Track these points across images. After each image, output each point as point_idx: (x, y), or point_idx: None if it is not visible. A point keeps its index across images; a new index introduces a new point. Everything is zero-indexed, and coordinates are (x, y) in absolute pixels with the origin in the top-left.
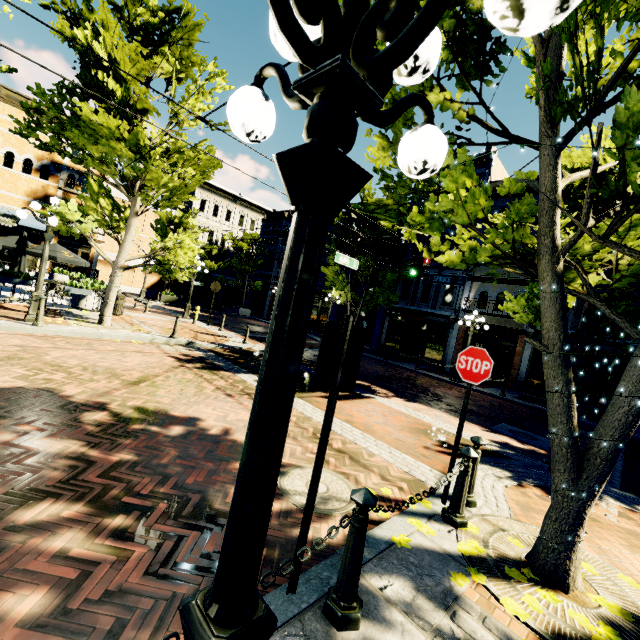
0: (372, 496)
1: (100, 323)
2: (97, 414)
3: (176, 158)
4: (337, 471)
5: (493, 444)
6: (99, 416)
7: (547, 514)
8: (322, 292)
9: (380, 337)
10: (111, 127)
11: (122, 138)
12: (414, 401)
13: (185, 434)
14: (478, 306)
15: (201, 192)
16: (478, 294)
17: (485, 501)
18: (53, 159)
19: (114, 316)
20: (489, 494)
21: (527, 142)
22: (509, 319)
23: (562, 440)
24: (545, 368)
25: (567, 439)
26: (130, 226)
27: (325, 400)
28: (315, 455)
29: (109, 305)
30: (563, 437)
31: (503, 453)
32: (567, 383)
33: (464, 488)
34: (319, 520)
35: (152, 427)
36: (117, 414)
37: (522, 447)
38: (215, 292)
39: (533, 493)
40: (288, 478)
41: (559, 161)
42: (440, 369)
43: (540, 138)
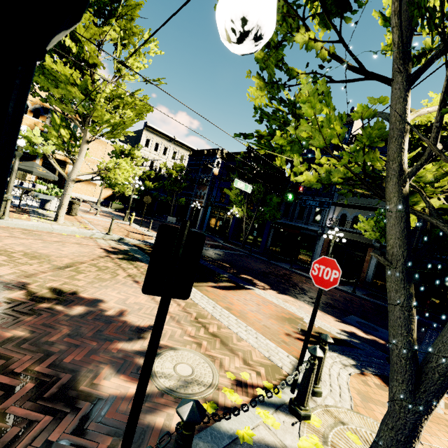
0: (199, 410)
1: (55, 220)
2: (15, 292)
3: (118, 102)
4: (206, 354)
5: (343, 333)
6: (15, 294)
7: (384, 420)
8: (227, 208)
9: (266, 243)
10: (67, 74)
11: (75, 83)
12: (284, 293)
13: (84, 314)
14: (339, 224)
15: (147, 133)
16: (339, 216)
17: (330, 390)
18: (43, 104)
19: (70, 216)
20: (334, 382)
21: (380, 78)
22: (361, 235)
23: (401, 351)
24: (388, 281)
25: (406, 351)
26: (82, 150)
27: (213, 289)
28: (191, 338)
29: (63, 207)
30: (402, 349)
31: (350, 342)
32: (408, 297)
33: (309, 384)
34: (175, 405)
35: (57, 306)
36: (32, 293)
37: (366, 337)
38: (152, 204)
39: (372, 381)
40: (160, 360)
41: (409, 94)
42: (308, 269)
43: (392, 74)
